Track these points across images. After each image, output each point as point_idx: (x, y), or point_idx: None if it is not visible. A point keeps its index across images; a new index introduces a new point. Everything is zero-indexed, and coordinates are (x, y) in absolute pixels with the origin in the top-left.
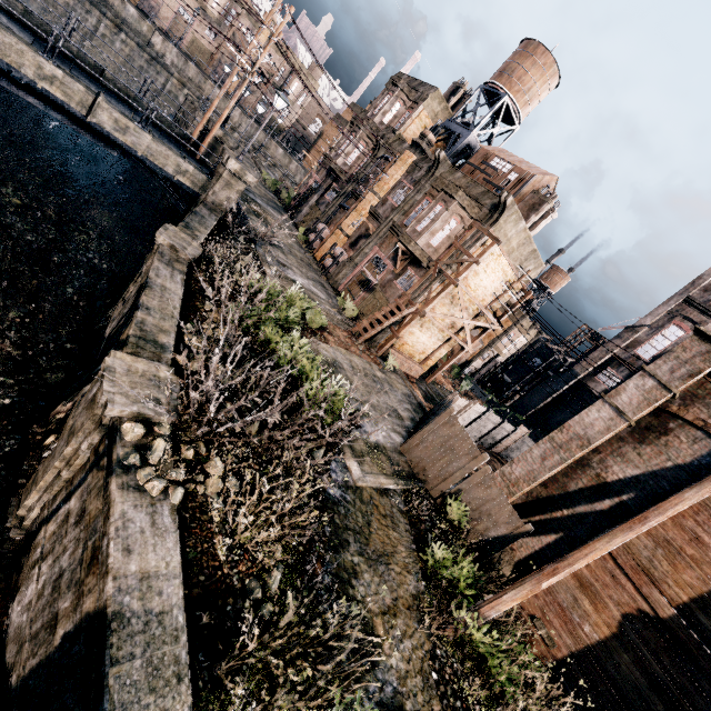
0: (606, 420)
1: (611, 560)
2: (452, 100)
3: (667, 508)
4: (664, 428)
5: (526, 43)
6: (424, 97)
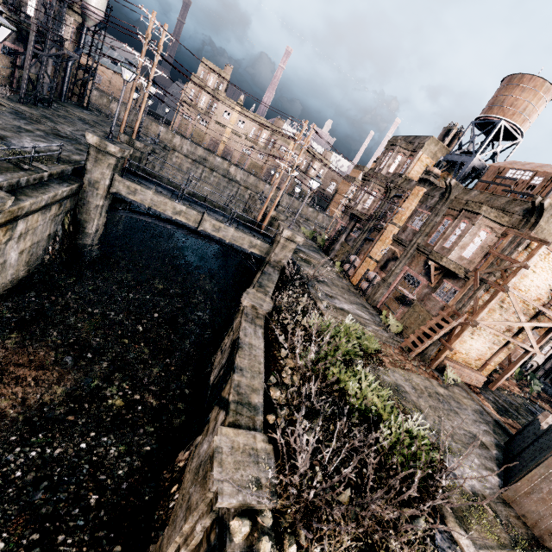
0: None
1: None
2: (446, 140)
3: None
4: None
5: (508, 79)
6: (421, 145)
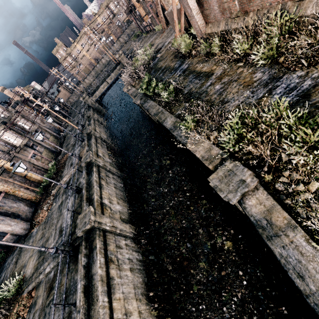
0: None
1: None
2: None
3: None
4: None
5: None
6: None
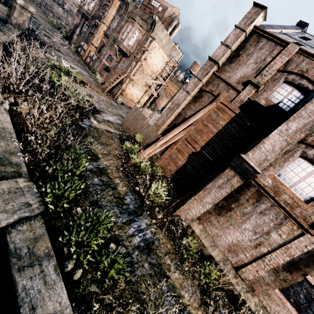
0: (184, 96)
1: (186, 140)
2: None
3: (195, 116)
4: (201, 95)
5: None
6: None
